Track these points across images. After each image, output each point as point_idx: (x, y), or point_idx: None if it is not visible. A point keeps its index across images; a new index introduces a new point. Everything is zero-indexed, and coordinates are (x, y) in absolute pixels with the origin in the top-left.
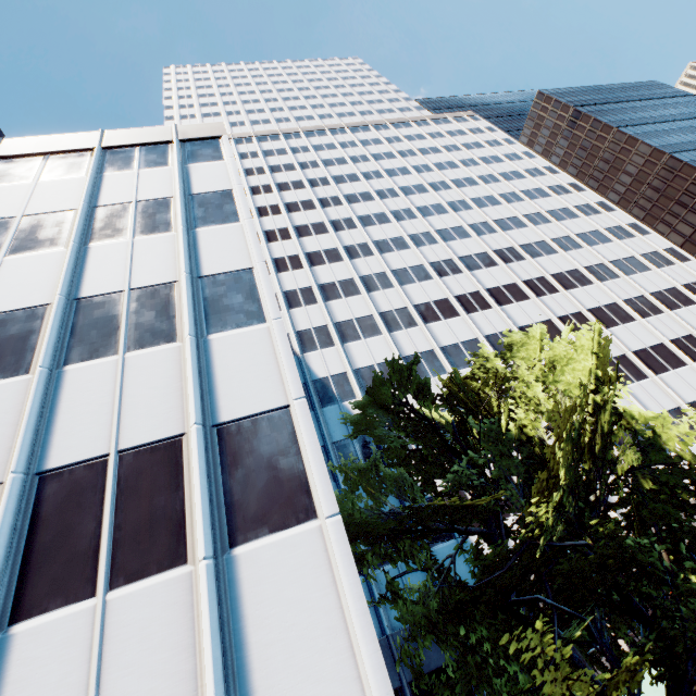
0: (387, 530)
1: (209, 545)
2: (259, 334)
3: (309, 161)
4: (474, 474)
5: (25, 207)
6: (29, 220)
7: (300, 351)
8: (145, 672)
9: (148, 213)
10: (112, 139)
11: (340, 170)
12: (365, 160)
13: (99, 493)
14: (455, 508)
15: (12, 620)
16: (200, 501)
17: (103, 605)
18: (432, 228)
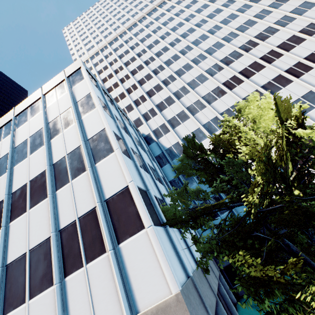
0: (186, 219)
1: (110, 245)
2: (112, 158)
3: (134, 44)
4: (224, 185)
5: (29, 133)
6: (31, 138)
7: (156, 139)
8: (102, 287)
9: (65, 118)
10: (45, 89)
11: (149, 41)
12: (160, 29)
13: (76, 233)
14: (209, 206)
15: (65, 276)
16: (104, 231)
17: (86, 269)
18: (202, 51)
